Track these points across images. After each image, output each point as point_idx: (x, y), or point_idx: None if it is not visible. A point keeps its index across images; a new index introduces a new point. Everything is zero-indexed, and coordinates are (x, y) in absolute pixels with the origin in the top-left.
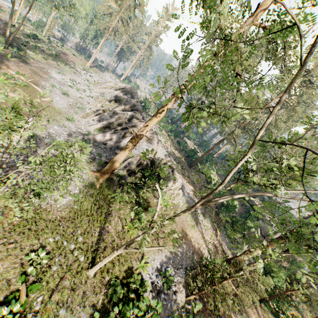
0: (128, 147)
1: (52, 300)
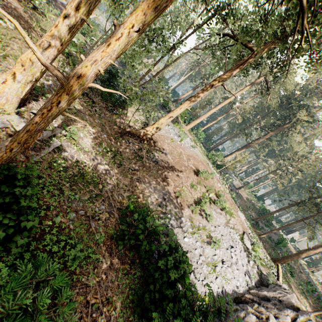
0: None
1: None
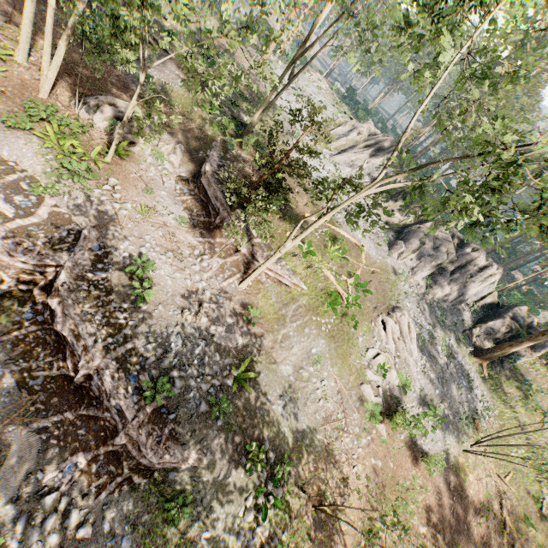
0: (542, 339)
1: (546, 497)
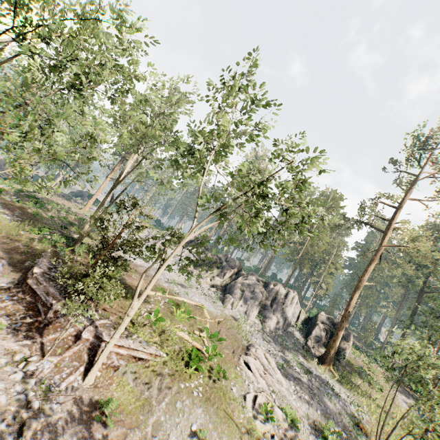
0: (345, 325)
1: None
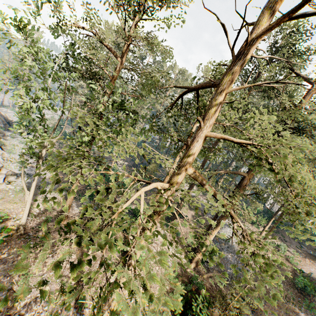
0: None
1: None
